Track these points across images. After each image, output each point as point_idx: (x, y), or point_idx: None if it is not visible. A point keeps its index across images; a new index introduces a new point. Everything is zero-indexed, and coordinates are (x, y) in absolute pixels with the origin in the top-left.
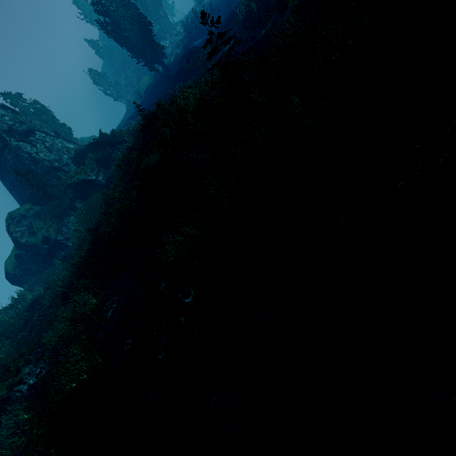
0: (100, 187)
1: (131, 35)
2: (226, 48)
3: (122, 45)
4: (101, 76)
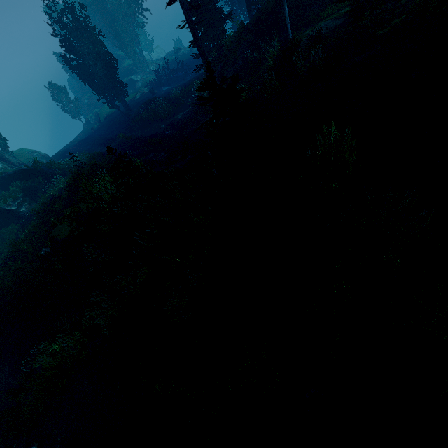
0: (21, 218)
1: (95, 71)
2: (180, 115)
3: (84, 77)
4: (61, 92)
